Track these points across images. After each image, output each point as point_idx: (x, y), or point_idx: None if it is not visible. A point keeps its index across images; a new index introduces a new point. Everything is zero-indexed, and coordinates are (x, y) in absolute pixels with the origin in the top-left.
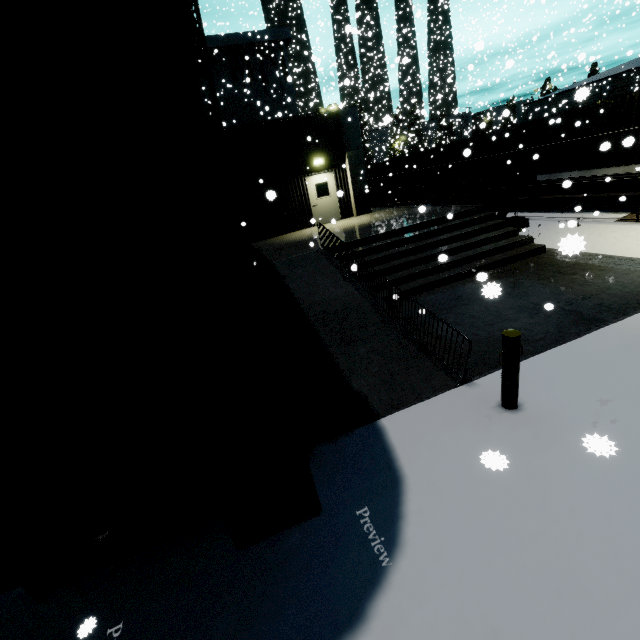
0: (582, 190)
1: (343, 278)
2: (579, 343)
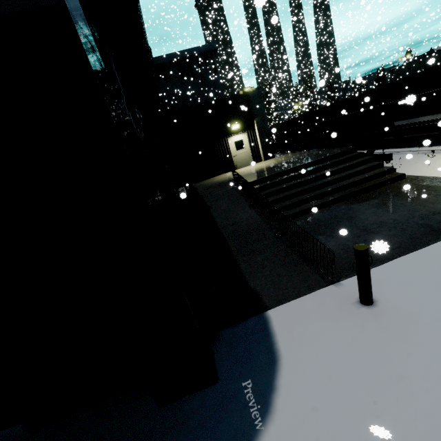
0: (435, 129)
1: (249, 206)
2: (427, 250)
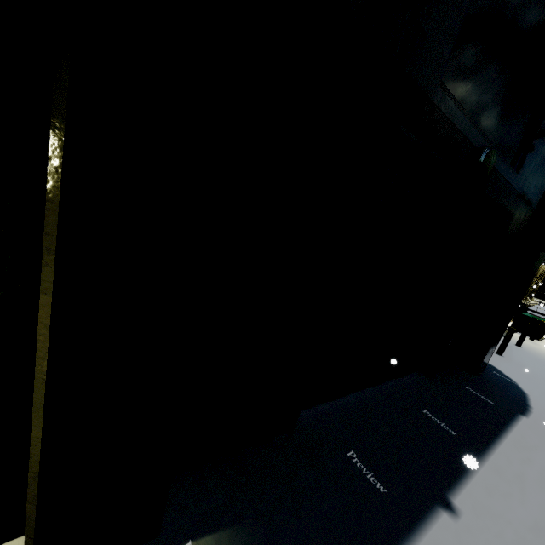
0: None
1: None
2: None
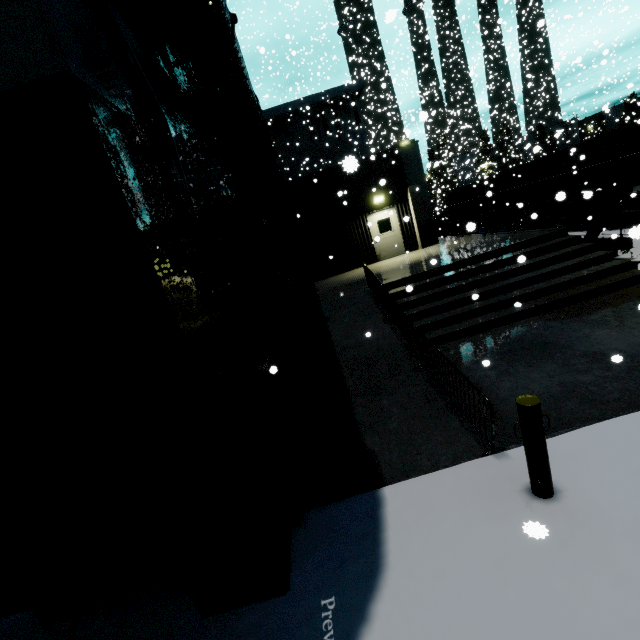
0: None
1: (383, 319)
2: None
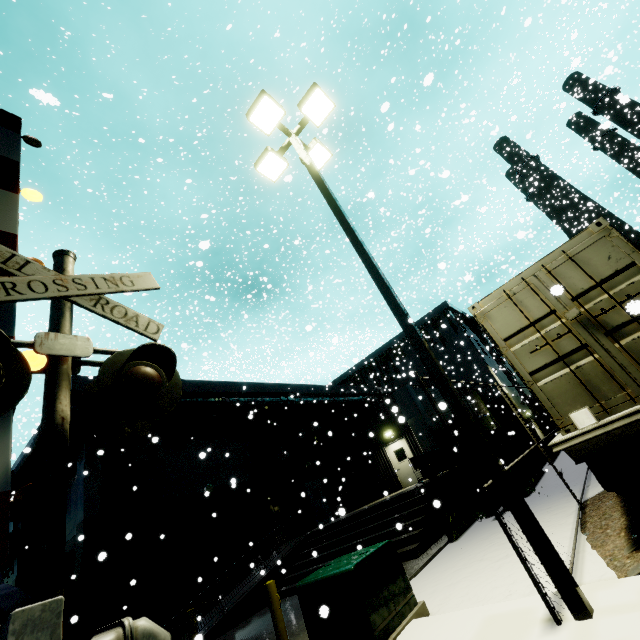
0: None
1: (266, 568)
2: None
